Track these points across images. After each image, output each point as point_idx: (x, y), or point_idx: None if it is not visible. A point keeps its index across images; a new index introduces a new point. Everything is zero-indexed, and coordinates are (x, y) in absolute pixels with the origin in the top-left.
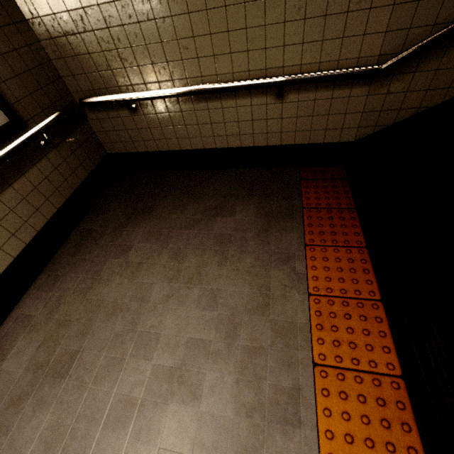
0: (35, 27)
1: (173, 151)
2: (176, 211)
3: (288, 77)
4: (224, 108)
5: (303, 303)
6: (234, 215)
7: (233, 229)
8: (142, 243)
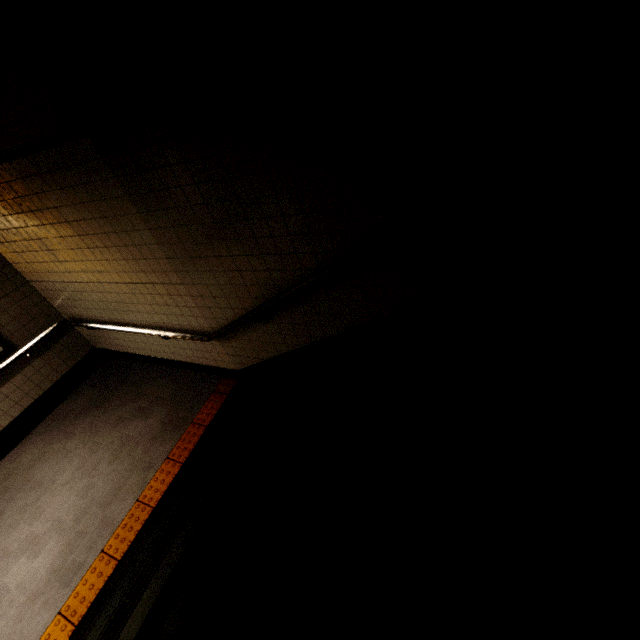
0: (33, 284)
1: (132, 354)
2: (118, 407)
3: (161, 333)
4: (146, 336)
5: (130, 507)
6: (148, 419)
7: (138, 433)
8: (81, 433)
